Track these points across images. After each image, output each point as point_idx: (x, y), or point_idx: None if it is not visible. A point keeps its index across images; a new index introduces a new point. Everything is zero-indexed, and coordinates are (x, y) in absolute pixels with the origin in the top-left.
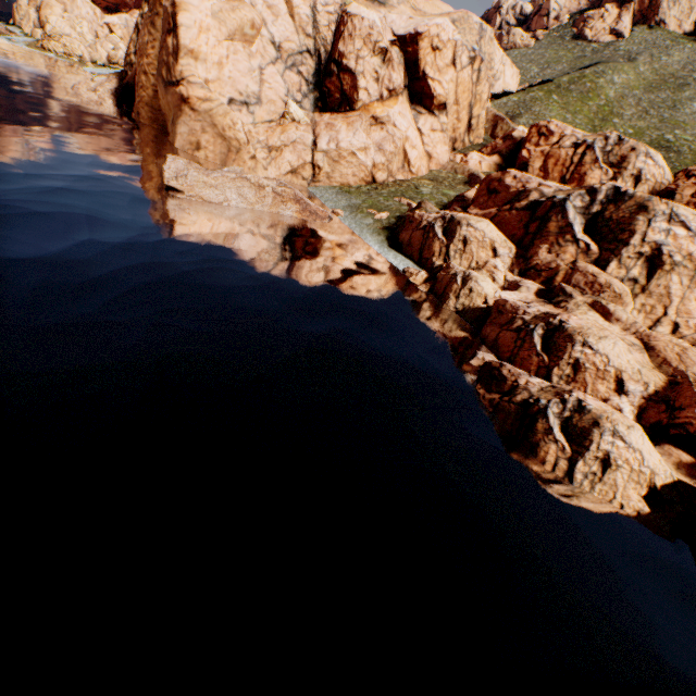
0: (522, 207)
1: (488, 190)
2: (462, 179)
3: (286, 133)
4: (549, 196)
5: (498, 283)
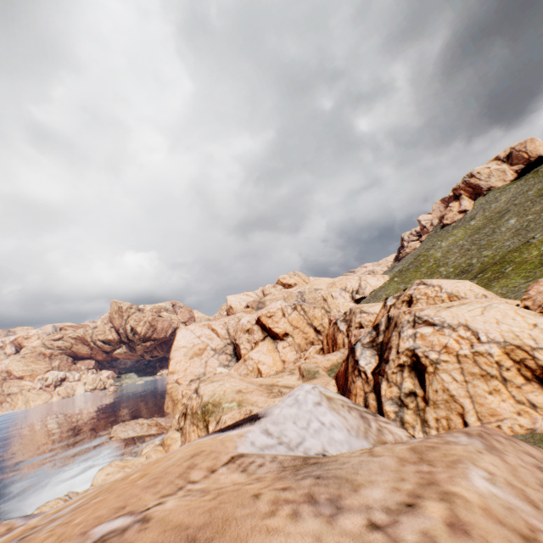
0: None
1: None
2: None
3: None
4: None
5: None
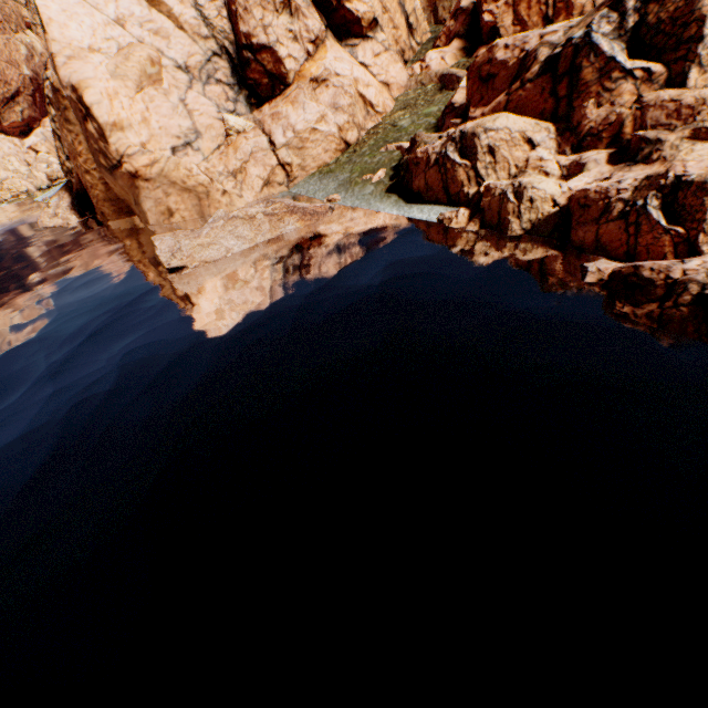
0: (535, 74)
1: (481, 80)
2: (435, 88)
3: (239, 149)
4: (563, 42)
5: (554, 175)
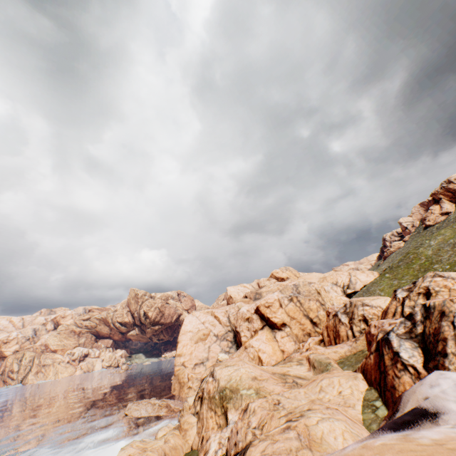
0: None
1: None
2: None
3: None
4: None
5: None
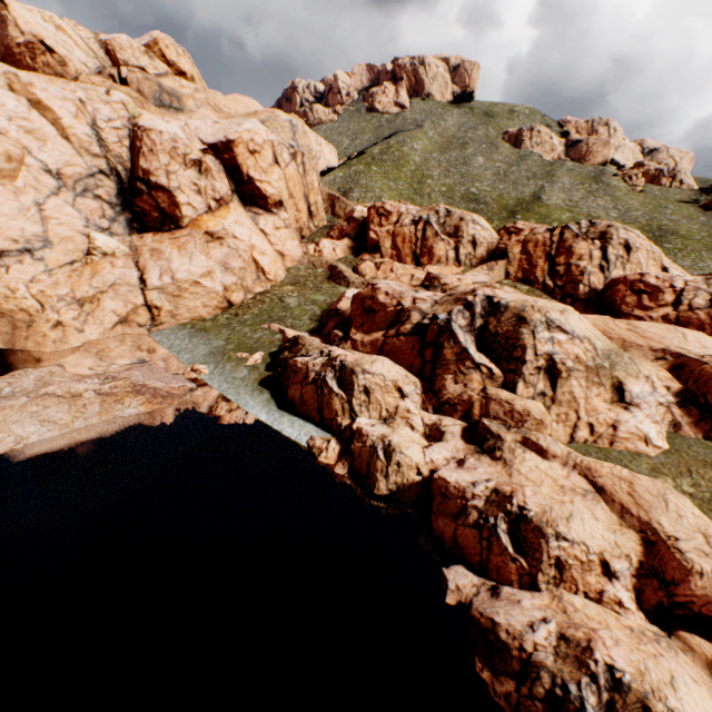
0: (409, 331)
1: (364, 309)
2: (324, 274)
3: (99, 275)
4: (430, 314)
5: (419, 430)
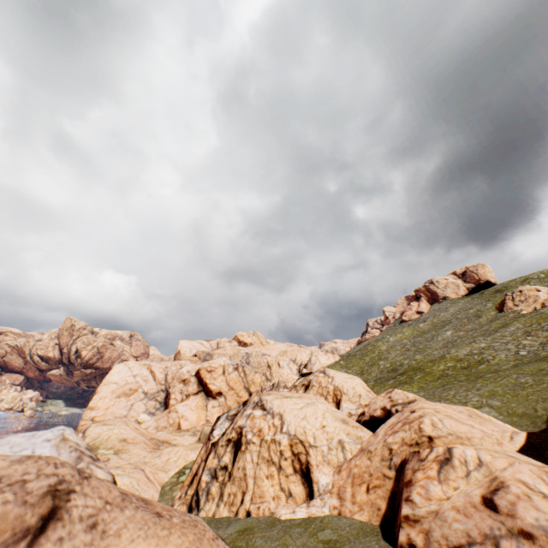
0: None
1: None
2: None
3: None
4: None
5: None
